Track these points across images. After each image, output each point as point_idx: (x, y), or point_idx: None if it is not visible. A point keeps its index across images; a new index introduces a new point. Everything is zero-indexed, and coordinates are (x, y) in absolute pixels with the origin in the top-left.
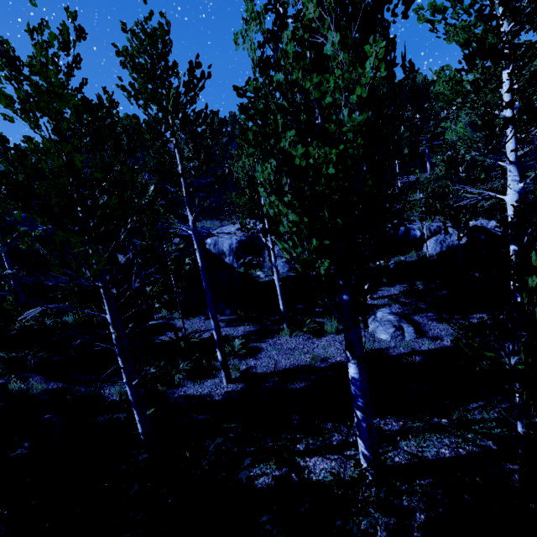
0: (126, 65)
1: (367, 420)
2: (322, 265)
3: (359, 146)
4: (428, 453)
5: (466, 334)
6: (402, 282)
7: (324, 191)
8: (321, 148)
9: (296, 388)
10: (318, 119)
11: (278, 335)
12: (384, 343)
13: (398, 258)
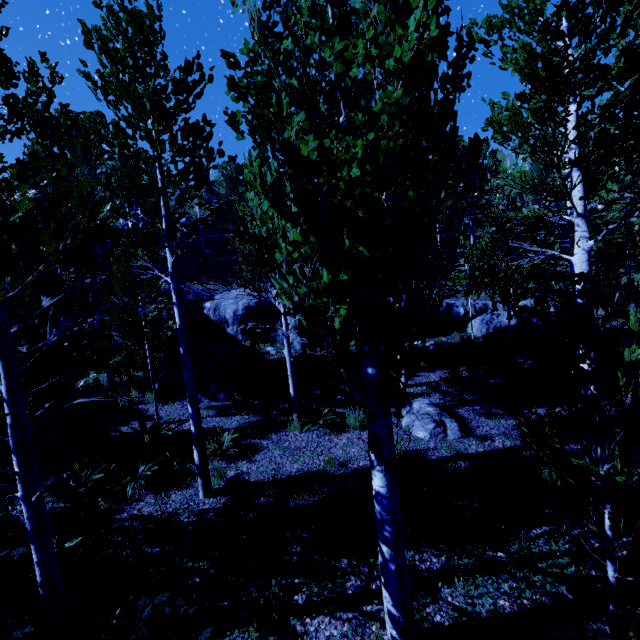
0: (92, 45)
1: (396, 560)
2: (337, 315)
3: (396, 136)
4: (481, 607)
5: (542, 429)
6: (443, 367)
7: (343, 202)
8: (342, 140)
9: (302, 504)
10: (340, 105)
11: (286, 429)
12: (422, 443)
13: (438, 338)
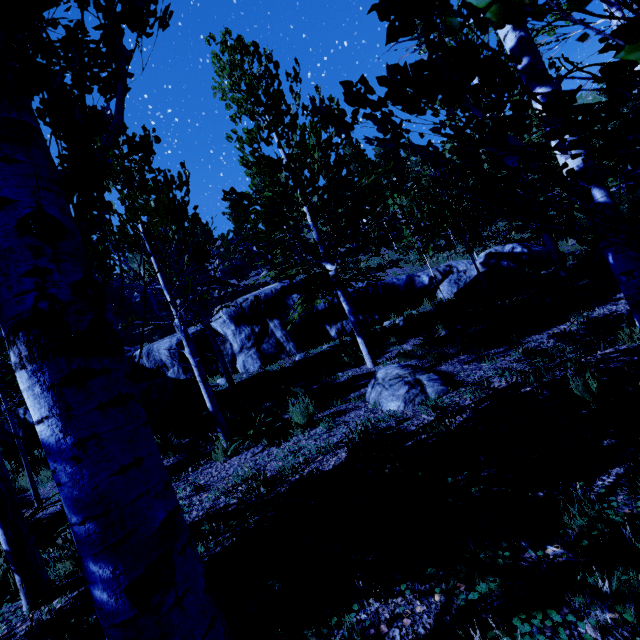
0: None
1: None
2: None
3: None
4: None
5: None
6: (417, 335)
7: None
8: None
9: None
10: None
11: (213, 459)
12: (393, 415)
13: (407, 311)
